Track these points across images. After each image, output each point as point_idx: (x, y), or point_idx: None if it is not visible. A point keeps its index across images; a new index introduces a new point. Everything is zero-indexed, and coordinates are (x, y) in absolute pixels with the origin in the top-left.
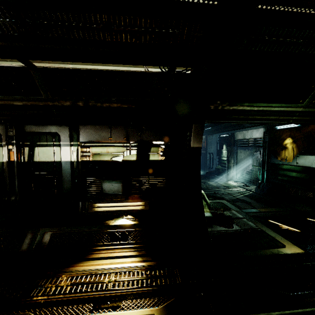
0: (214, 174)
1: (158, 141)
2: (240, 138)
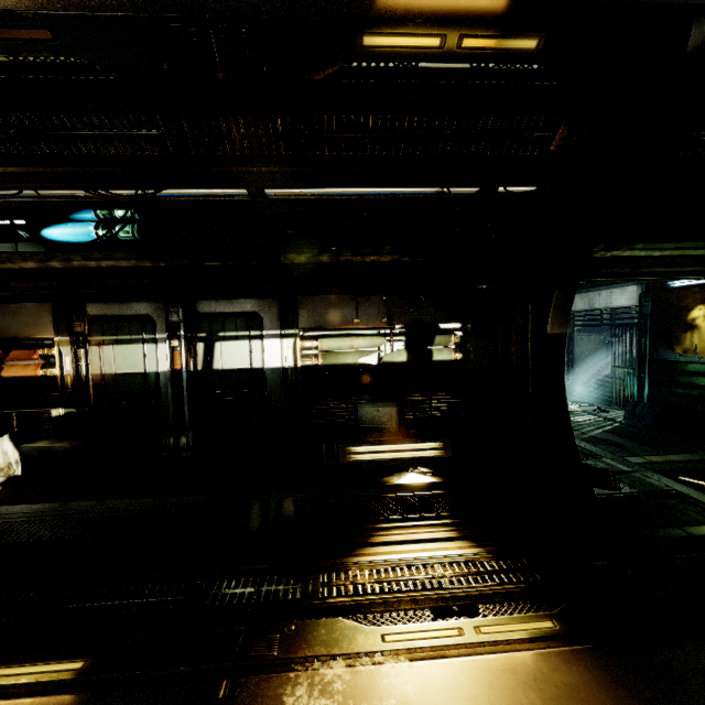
0: None
1: (450, 323)
2: (581, 307)
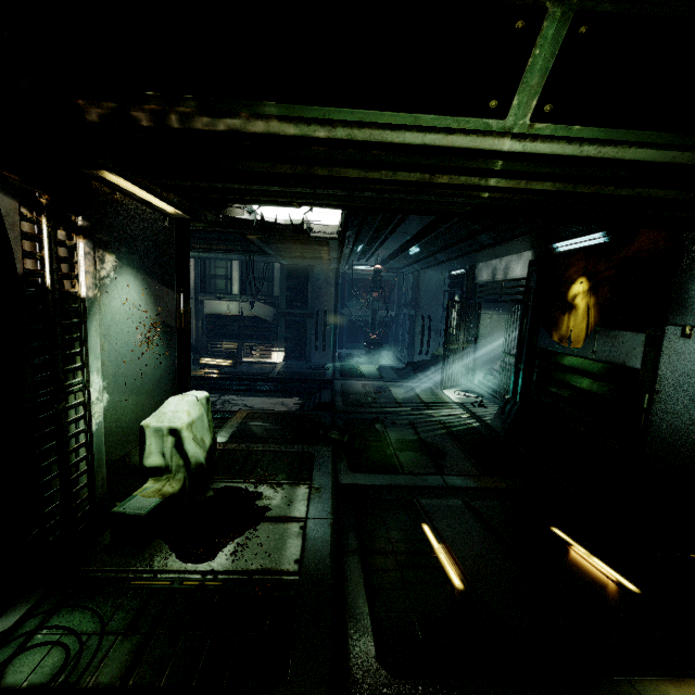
0: (427, 370)
1: None
2: (485, 278)
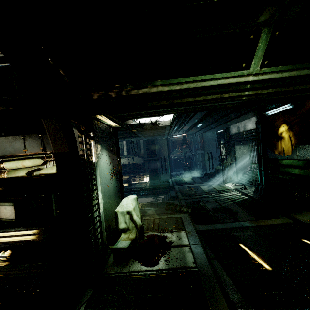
0: (214, 176)
1: None
2: (234, 131)
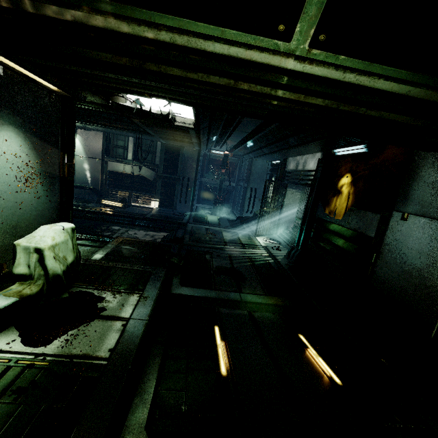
0: (250, 223)
1: None
2: (292, 167)
